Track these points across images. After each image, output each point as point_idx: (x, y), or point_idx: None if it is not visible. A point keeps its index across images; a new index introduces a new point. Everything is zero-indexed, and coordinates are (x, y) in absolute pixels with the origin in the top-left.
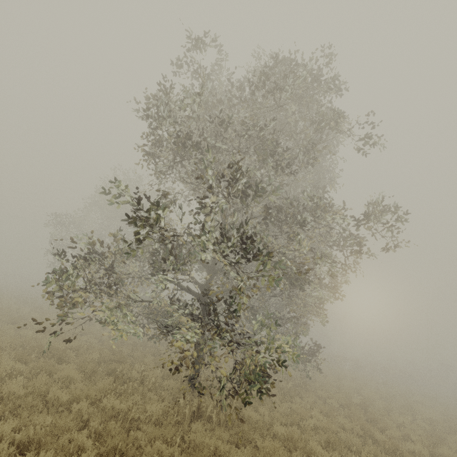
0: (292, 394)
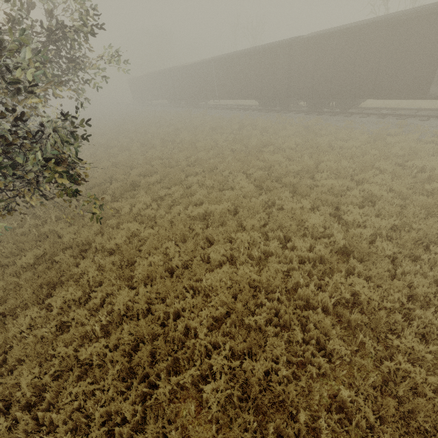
0: None
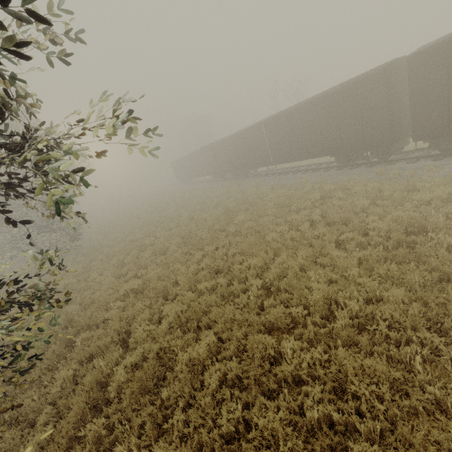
0: (84, 237)
